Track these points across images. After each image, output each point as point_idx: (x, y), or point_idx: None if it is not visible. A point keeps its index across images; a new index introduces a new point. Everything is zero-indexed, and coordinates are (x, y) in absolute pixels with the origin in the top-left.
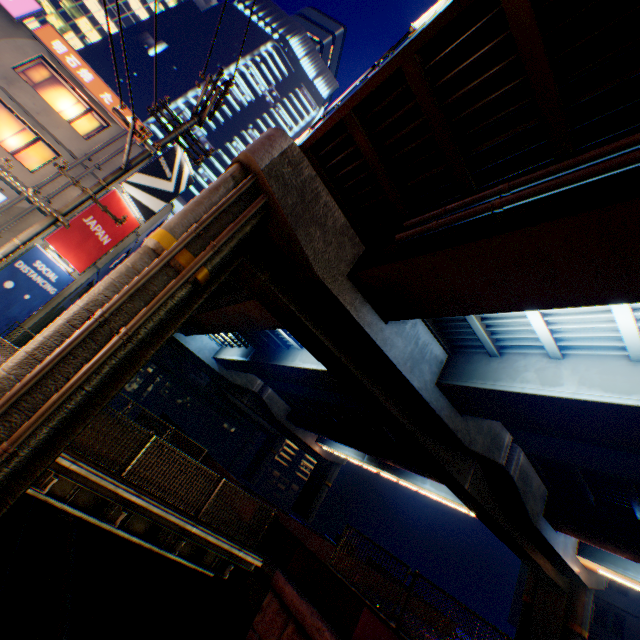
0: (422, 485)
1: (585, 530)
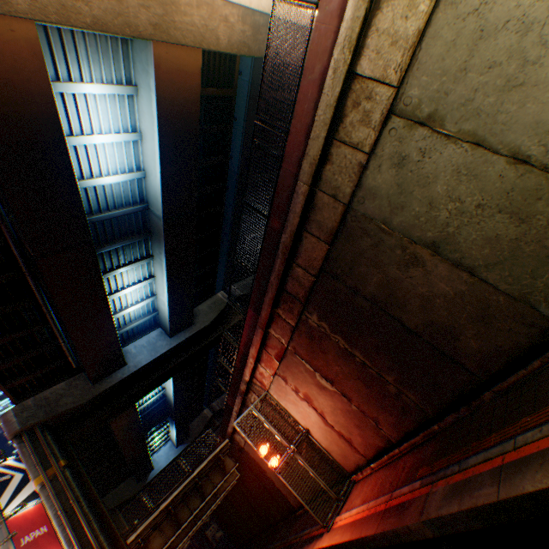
0: None
1: None
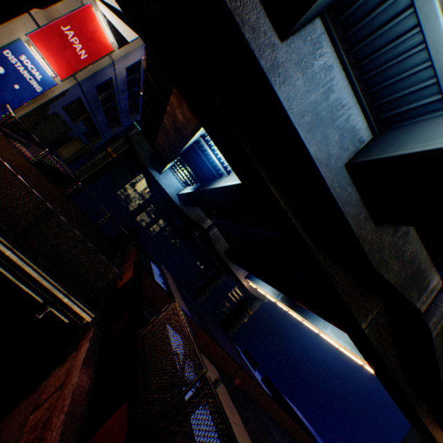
0: (323, 329)
1: None
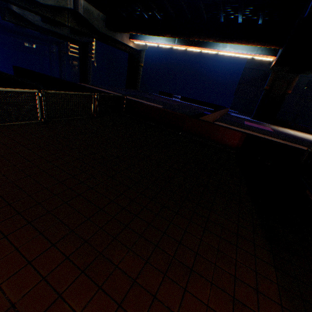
0: (224, 50)
1: None
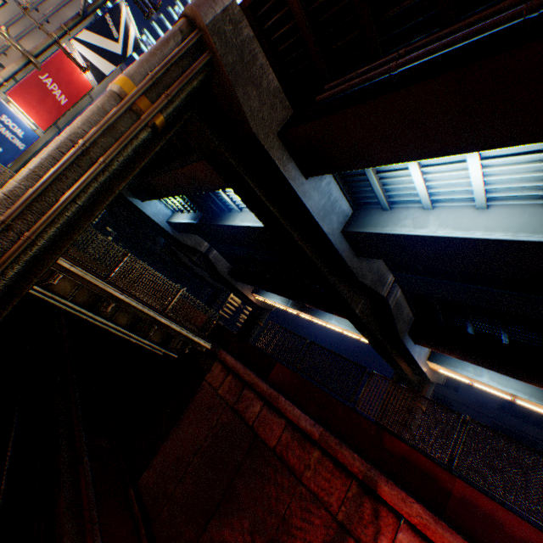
0: (329, 321)
1: (433, 341)
